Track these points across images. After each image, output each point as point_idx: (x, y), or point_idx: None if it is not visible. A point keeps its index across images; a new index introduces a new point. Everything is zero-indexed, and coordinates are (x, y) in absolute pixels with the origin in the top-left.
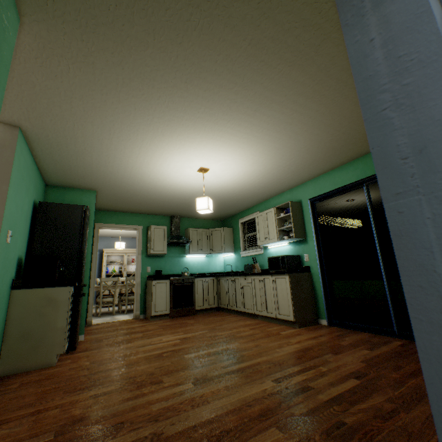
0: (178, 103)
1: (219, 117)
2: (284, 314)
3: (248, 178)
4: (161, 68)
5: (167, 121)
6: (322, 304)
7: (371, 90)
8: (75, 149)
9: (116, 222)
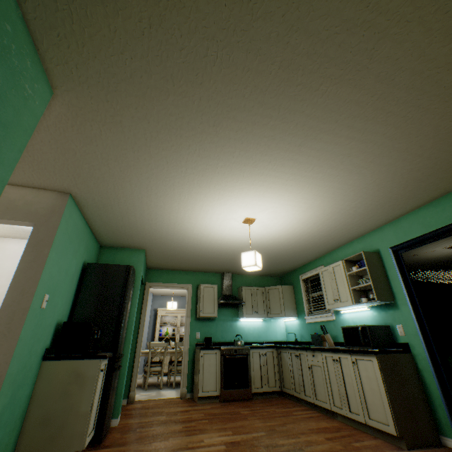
0: (209, 149)
1: (258, 159)
2: (379, 420)
3: (304, 226)
4: (186, 115)
5: (201, 171)
6: (443, 410)
7: None
8: (119, 209)
9: (166, 280)
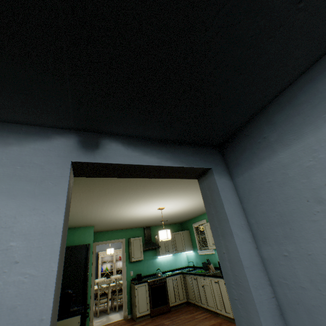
0: (140, 192)
1: (165, 191)
2: None
3: (192, 206)
4: (129, 185)
5: (135, 198)
6: None
7: (228, 281)
8: (82, 214)
9: (107, 238)
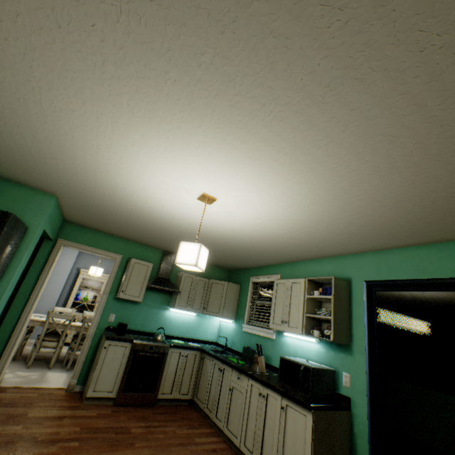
0: (151, 23)
1: (244, 90)
2: None
3: (277, 227)
4: None
5: (135, 79)
6: None
7: None
8: None
9: (88, 242)
